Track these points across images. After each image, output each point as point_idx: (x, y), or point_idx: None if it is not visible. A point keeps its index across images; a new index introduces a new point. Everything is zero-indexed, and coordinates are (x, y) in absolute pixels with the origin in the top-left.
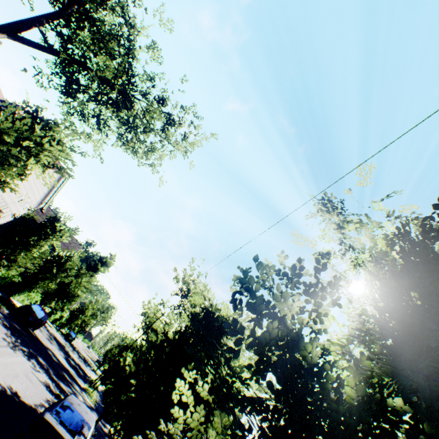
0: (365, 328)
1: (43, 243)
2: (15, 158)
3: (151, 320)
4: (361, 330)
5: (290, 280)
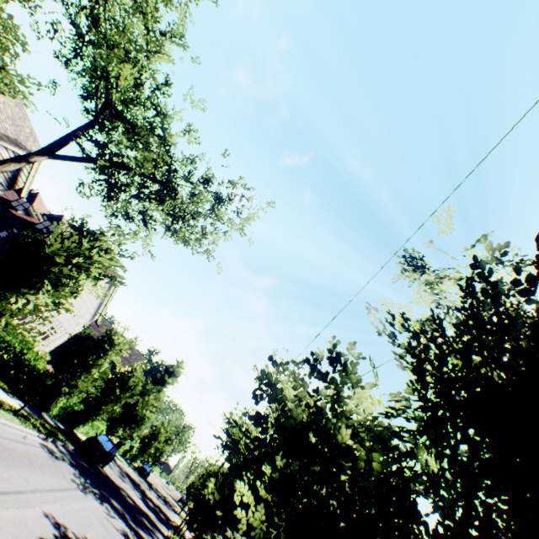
0: (400, 405)
1: (102, 361)
2: (67, 278)
3: (237, 437)
4: (393, 407)
5: (343, 366)
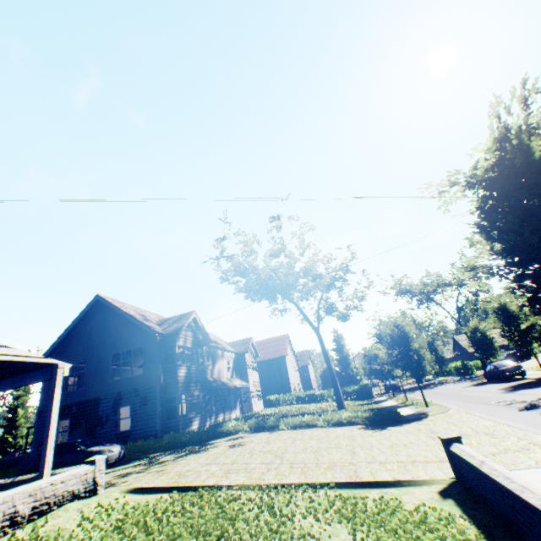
0: None
1: None
2: None
3: None
4: None
5: None
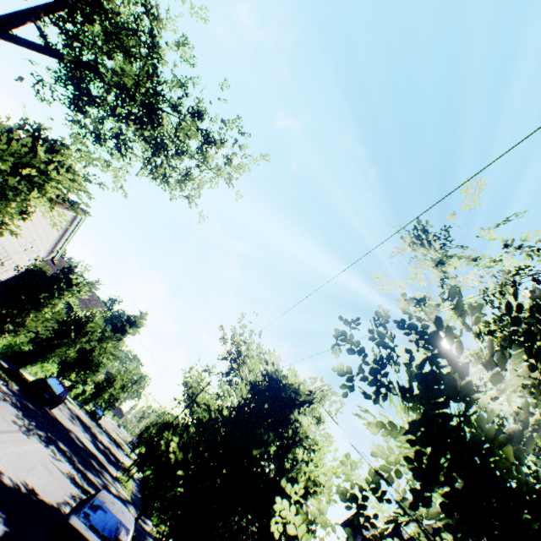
0: None
1: (56, 300)
2: (13, 191)
3: (195, 391)
4: None
5: (421, 334)
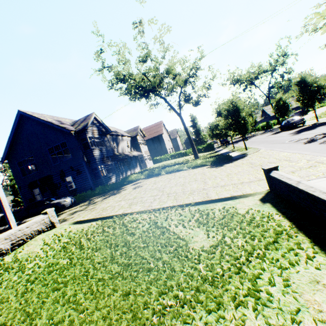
0: None
1: None
2: None
3: None
4: None
5: None
